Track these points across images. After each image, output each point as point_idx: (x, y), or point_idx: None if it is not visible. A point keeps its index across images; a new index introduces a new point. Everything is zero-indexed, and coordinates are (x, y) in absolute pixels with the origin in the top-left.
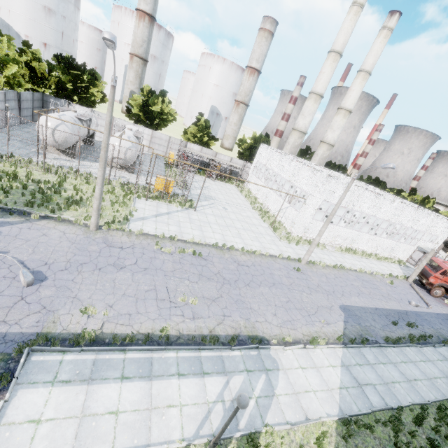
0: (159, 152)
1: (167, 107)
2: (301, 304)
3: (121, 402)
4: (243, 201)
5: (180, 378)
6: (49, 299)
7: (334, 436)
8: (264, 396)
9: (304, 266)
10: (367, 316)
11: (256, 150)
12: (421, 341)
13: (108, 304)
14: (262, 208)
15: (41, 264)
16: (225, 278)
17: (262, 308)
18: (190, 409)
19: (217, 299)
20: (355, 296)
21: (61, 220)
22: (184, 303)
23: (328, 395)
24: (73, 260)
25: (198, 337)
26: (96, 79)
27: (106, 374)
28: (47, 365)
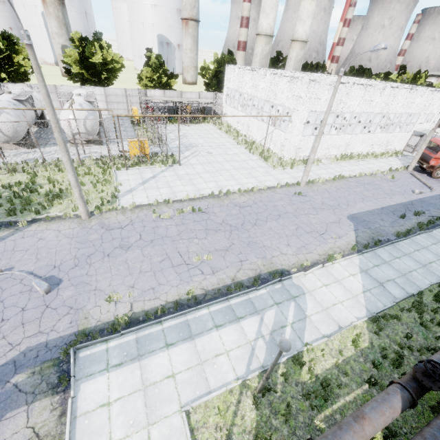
0: (121, 111)
1: (108, 53)
2: (310, 226)
3: (173, 365)
4: (225, 139)
5: (218, 329)
6: (72, 299)
7: (367, 334)
8: (298, 320)
9: (304, 188)
10: (375, 218)
11: (223, 75)
12: (430, 225)
13: (129, 285)
14: (247, 140)
15: (50, 269)
16: (231, 225)
17: (274, 242)
18: (236, 352)
19: (229, 247)
20: (360, 202)
21: (50, 218)
22: (200, 262)
23: (354, 301)
24: (79, 254)
25: (223, 289)
26: (15, 43)
27: (152, 347)
28: (96, 357)
